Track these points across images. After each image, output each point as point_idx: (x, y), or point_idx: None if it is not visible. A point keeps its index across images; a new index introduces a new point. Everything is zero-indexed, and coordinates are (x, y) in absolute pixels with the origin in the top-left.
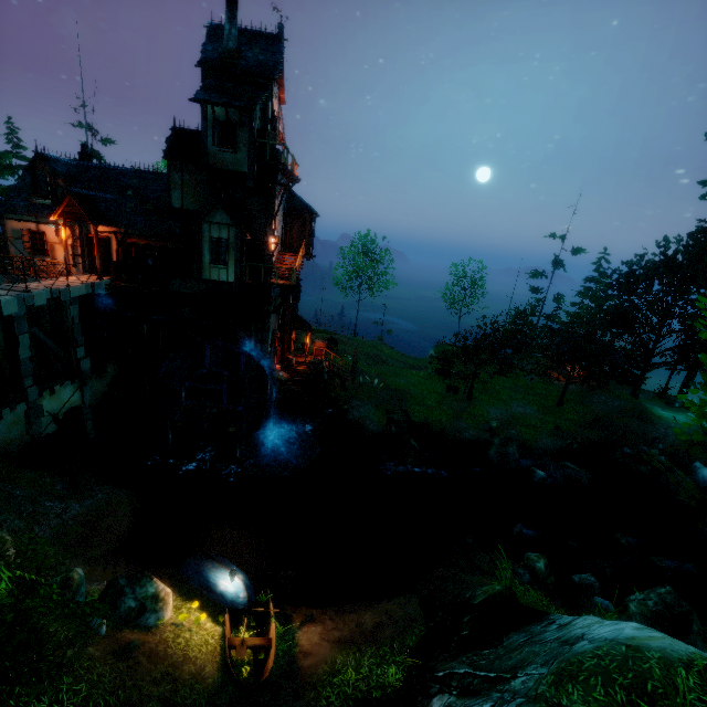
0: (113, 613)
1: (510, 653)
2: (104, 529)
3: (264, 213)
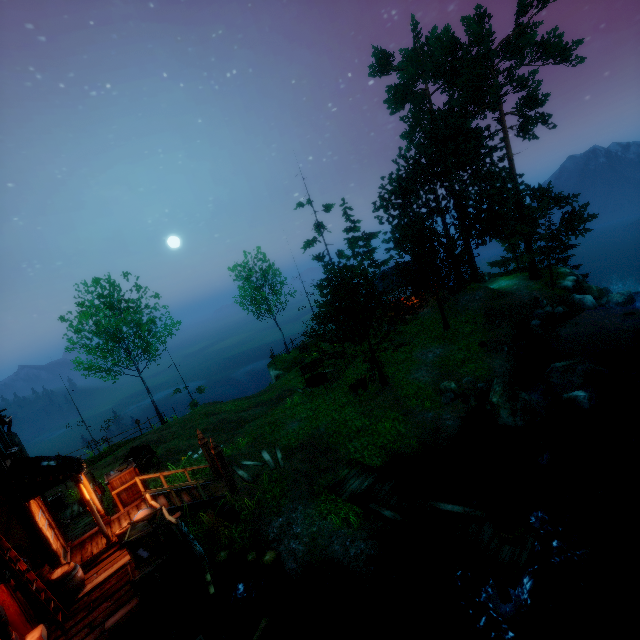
0: None
1: None
2: None
3: None
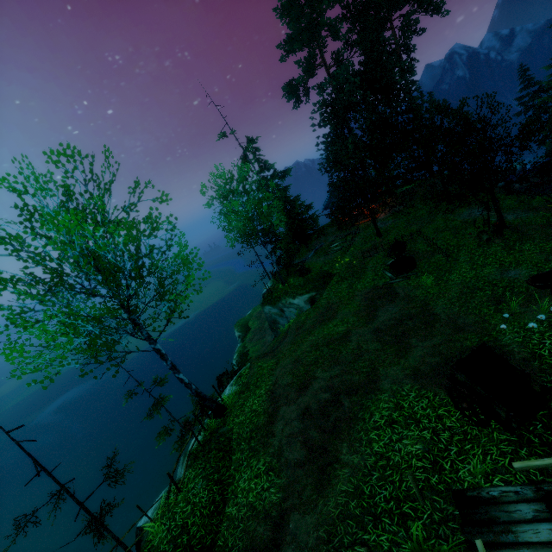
0: None
1: None
2: None
3: None
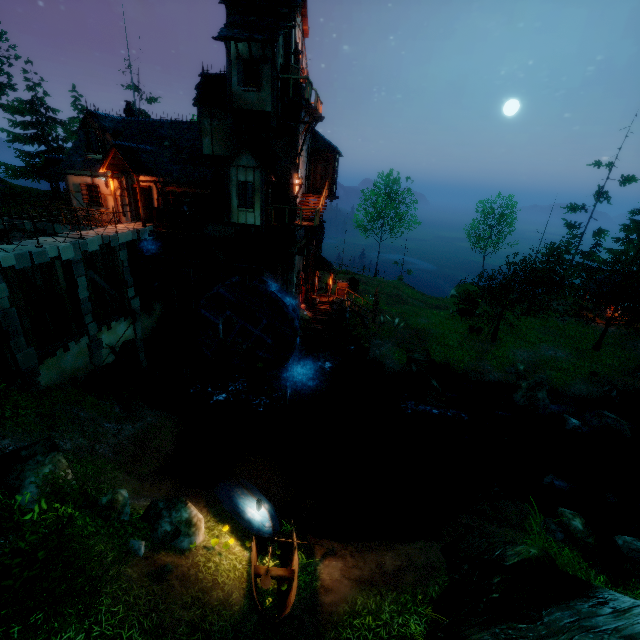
0: (151, 534)
1: (555, 636)
2: (152, 449)
3: (288, 154)
